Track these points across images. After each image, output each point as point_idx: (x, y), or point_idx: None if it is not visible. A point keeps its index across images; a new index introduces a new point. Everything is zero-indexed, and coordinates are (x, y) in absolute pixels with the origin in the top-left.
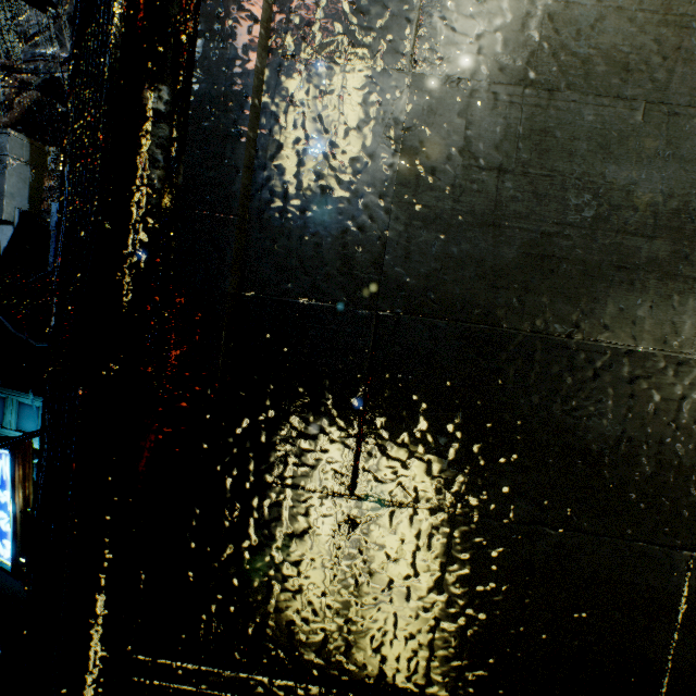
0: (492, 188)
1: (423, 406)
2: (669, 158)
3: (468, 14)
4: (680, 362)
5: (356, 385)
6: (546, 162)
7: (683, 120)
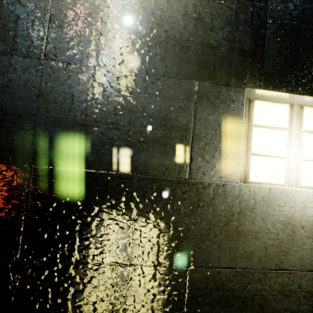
0: (83, 109)
1: (56, 210)
2: (158, 96)
3: (68, 37)
4: (172, 181)
5: (21, 203)
6: (107, 98)
7: (162, 81)
